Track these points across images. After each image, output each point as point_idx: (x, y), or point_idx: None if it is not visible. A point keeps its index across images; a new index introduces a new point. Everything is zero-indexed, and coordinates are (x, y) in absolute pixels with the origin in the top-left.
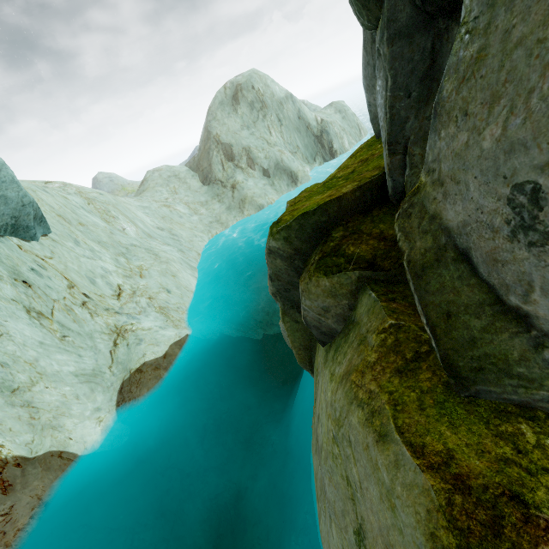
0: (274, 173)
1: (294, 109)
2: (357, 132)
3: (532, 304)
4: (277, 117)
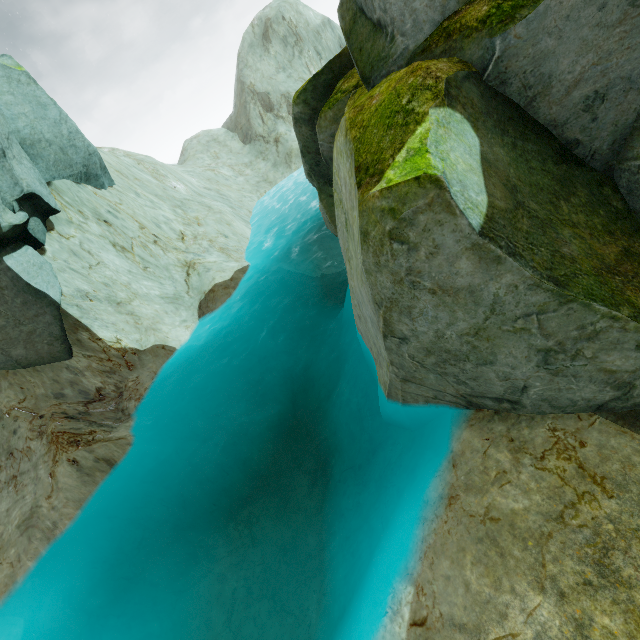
0: None
1: (334, 37)
2: None
3: (376, 12)
4: (315, 52)
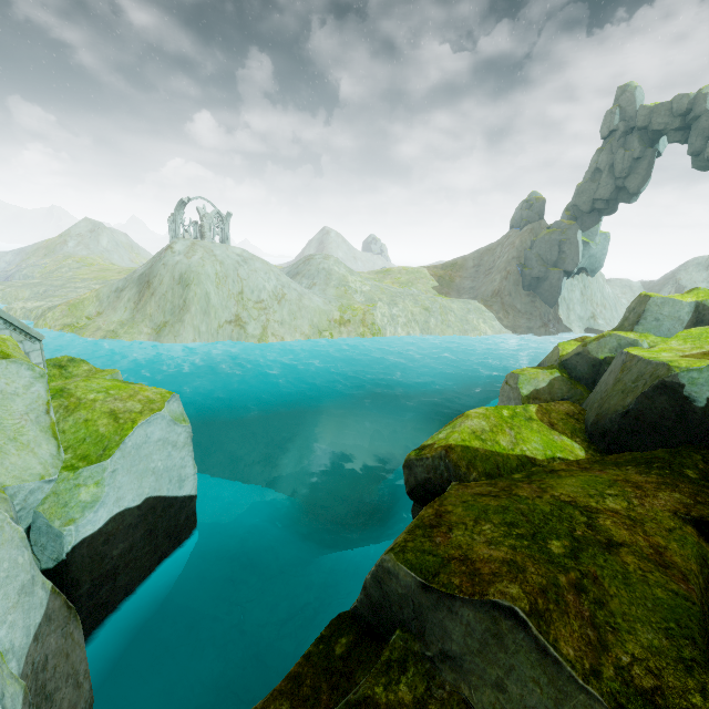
0: None
1: None
2: None
3: None
4: None
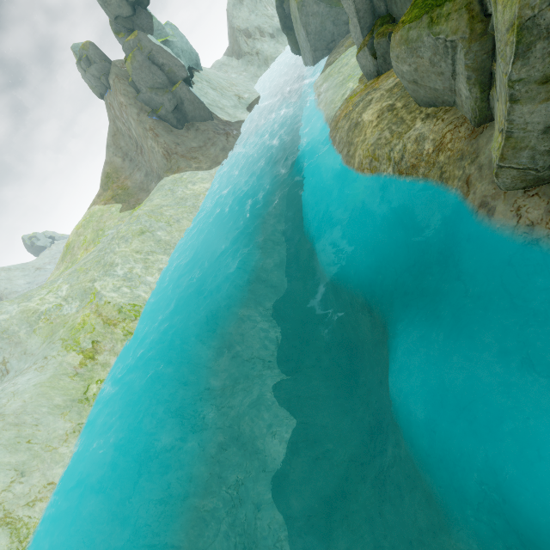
0: (277, 35)
1: None
2: None
3: None
4: None
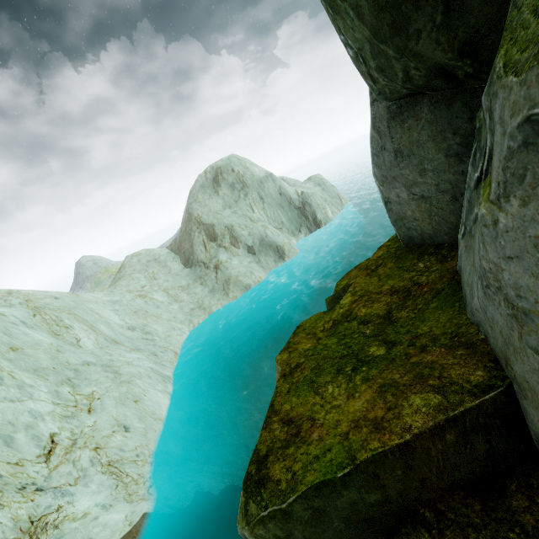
0: (259, 250)
1: (275, 186)
2: (338, 201)
3: None
4: (258, 195)
